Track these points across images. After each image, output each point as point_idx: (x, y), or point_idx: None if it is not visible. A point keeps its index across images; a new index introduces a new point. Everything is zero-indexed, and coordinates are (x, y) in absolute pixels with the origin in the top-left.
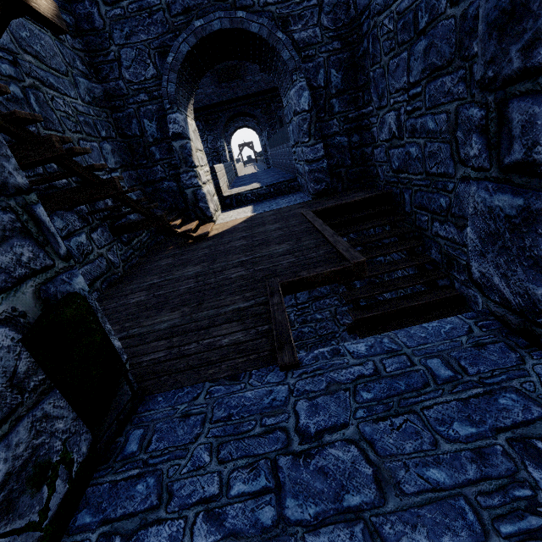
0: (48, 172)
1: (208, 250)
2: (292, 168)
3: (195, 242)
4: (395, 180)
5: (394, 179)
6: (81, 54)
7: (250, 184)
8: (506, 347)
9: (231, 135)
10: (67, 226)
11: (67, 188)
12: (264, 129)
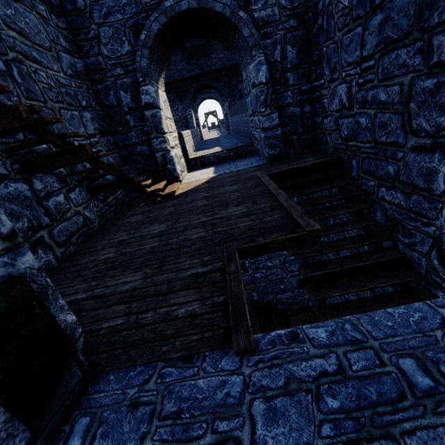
0: (29, 138)
1: (173, 208)
2: (249, 135)
3: (162, 200)
4: (344, 147)
5: (342, 147)
6: (65, 32)
7: (212, 147)
8: None
9: (198, 105)
10: (45, 187)
11: (44, 153)
12: (226, 100)
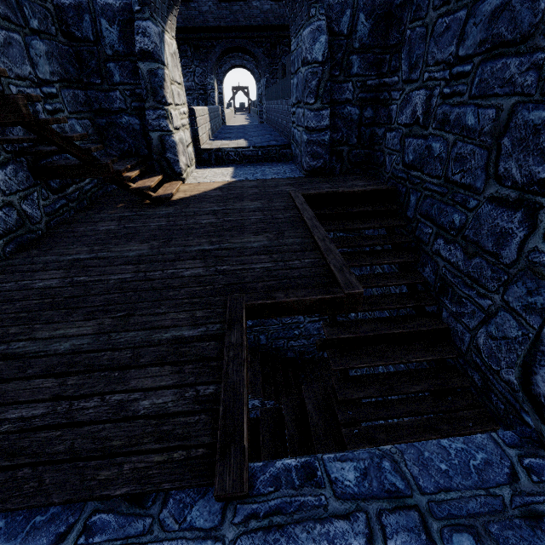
0: None
1: (166, 221)
2: (287, 132)
3: (152, 204)
4: (404, 176)
5: (402, 175)
6: None
7: (236, 139)
8: None
9: (225, 72)
10: None
11: None
12: (263, 75)
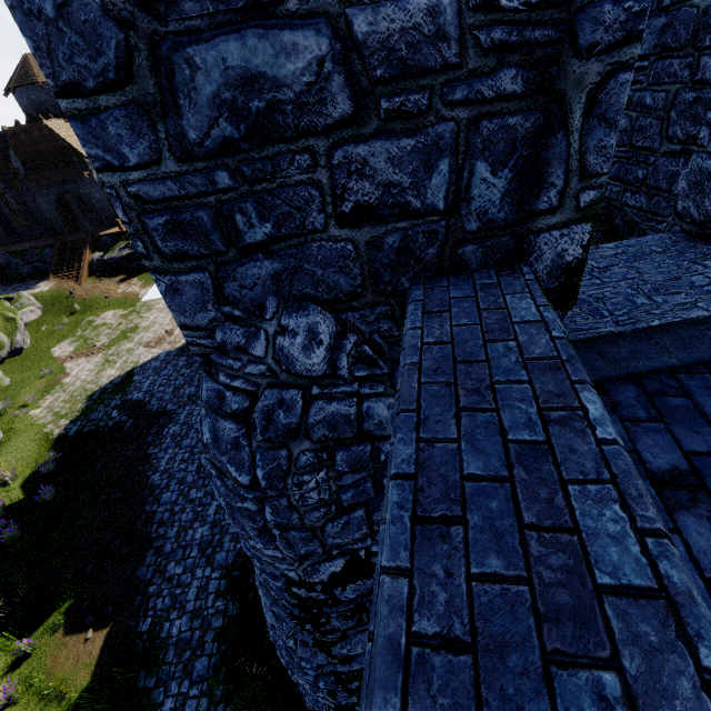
0: None
1: None
2: None
3: None
4: None
5: None
6: None
7: None
8: (689, 242)
9: None
10: None
11: None
12: None
